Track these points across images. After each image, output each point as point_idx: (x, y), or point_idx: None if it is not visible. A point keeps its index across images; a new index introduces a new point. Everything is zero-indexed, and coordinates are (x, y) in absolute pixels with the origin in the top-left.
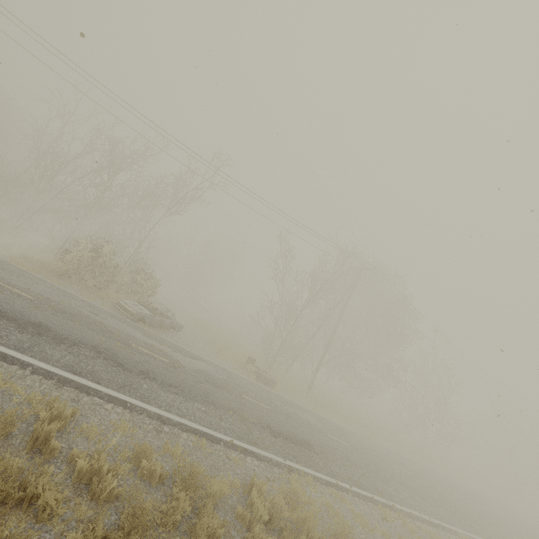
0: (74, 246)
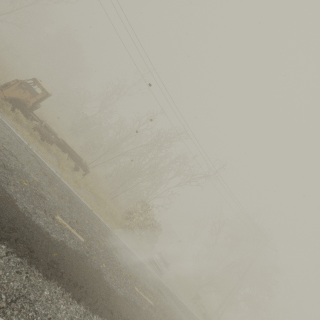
0: (133, 207)
